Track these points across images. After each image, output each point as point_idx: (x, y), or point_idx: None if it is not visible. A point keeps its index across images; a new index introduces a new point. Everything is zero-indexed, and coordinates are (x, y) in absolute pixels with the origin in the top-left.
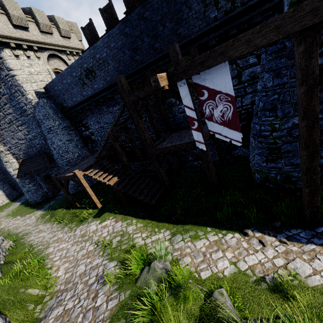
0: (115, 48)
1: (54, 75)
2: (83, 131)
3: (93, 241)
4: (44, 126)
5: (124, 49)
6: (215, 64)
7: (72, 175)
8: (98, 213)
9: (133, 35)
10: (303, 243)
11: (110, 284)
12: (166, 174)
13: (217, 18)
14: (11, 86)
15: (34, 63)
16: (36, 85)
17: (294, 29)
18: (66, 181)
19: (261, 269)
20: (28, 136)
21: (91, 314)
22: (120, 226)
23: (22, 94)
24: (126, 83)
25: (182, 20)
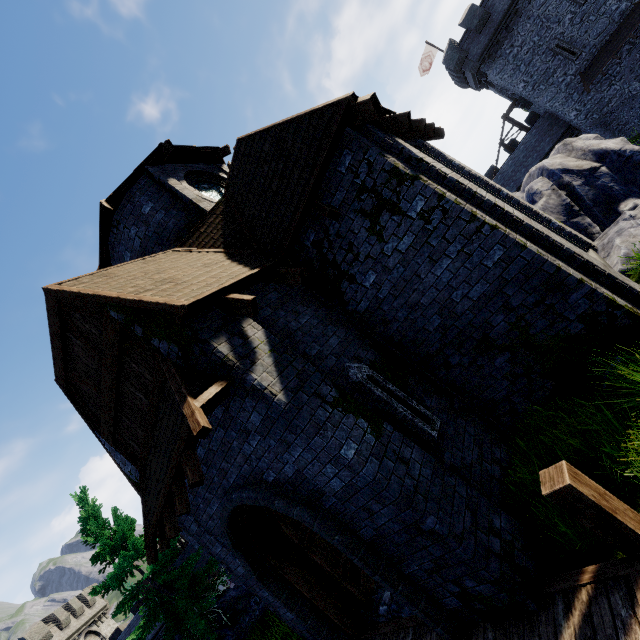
0: None
1: None
2: None
3: None
4: None
5: None
6: None
7: None
8: None
9: None
10: None
11: None
12: None
13: None
14: None
15: None
16: None
17: None
18: None
19: None
20: None
21: None
22: None
23: None
24: None
25: None
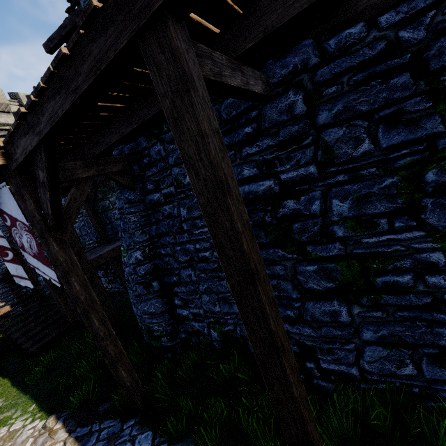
0: None
1: None
2: None
3: None
4: None
5: None
6: None
7: None
8: None
9: None
10: None
11: None
12: None
13: None
14: None
15: None
16: None
17: None
18: None
19: None
20: None
21: None
22: None
23: None
24: None
25: None
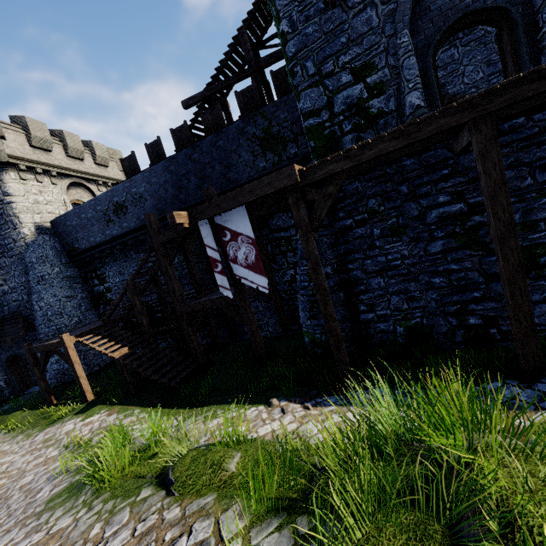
0: (156, 184)
1: (72, 208)
2: (95, 286)
3: (61, 444)
4: (34, 273)
5: (167, 186)
6: (229, 207)
7: (57, 342)
8: (84, 408)
9: (179, 173)
10: (326, 406)
11: (66, 474)
12: (209, 351)
13: (266, 168)
14: (2, 214)
15: (45, 191)
16: (39, 217)
17: (281, 186)
18: (44, 355)
19: (270, 437)
20: (2, 287)
21: (22, 509)
22: (113, 420)
23: (15, 226)
24: (157, 221)
25: (232, 166)
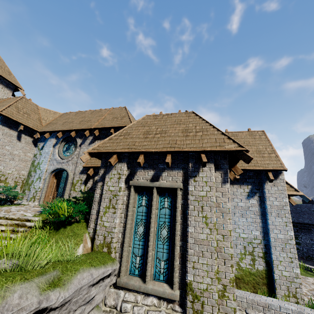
0: None
1: None
2: None
3: None
4: None
5: None
6: None
7: None
8: None
9: None
10: None
11: None
12: None
13: None
14: None
15: None
16: None
17: None
18: None
19: None
20: None
21: None
22: None
23: None
24: None
25: None
